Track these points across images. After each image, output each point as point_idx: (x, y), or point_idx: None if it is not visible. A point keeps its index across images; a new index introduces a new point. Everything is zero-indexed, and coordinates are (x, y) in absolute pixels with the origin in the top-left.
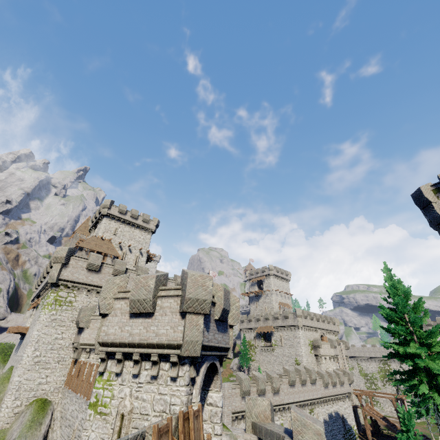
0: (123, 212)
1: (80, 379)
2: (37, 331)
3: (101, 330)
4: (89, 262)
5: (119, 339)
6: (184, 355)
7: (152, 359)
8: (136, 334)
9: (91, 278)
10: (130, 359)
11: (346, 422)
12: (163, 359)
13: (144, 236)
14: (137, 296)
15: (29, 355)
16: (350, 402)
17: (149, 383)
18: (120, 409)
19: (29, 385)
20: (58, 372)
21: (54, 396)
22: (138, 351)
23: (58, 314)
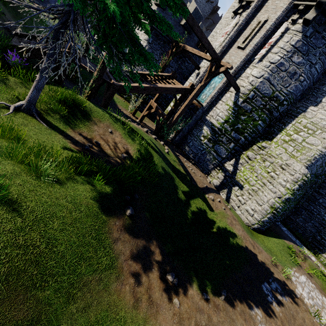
0: None
1: None
2: None
3: None
4: None
5: None
6: None
7: None
8: None
9: None
10: None
11: (126, 52)
12: None
13: None
14: None
15: None
16: (145, 38)
17: None
18: None
19: None
20: None
21: None
22: None
23: None
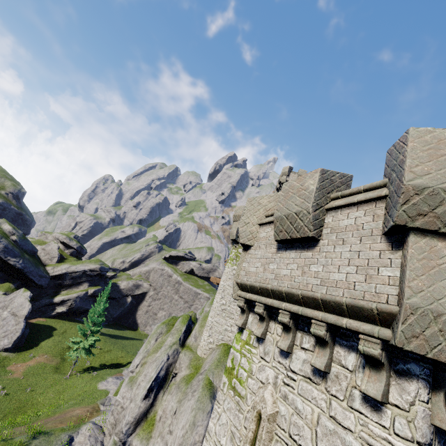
0: None
1: None
2: (223, 281)
3: (241, 267)
4: None
5: (260, 283)
6: (406, 346)
7: (312, 330)
8: (284, 277)
9: None
10: (278, 321)
11: None
12: (340, 341)
13: None
14: (284, 210)
15: (217, 301)
16: None
17: (308, 379)
18: (256, 401)
19: (218, 328)
20: None
21: None
22: (287, 308)
23: None
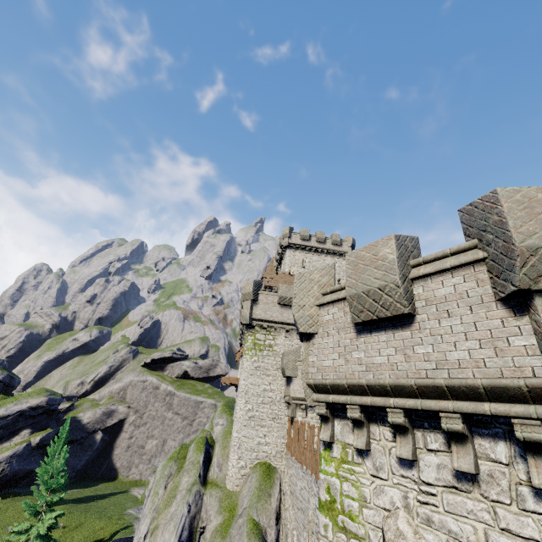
0: (306, 238)
1: (301, 445)
2: (243, 380)
3: (308, 363)
4: (280, 296)
5: (345, 379)
6: None
7: (445, 425)
8: (381, 366)
9: (287, 315)
10: (382, 423)
11: None
12: (478, 431)
13: (338, 263)
14: (361, 286)
15: (241, 408)
16: None
17: (454, 489)
18: (390, 538)
19: (249, 444)
20: (275, 432)
21: (278, 462)
22: (398, 404)
23: (260, 361)
